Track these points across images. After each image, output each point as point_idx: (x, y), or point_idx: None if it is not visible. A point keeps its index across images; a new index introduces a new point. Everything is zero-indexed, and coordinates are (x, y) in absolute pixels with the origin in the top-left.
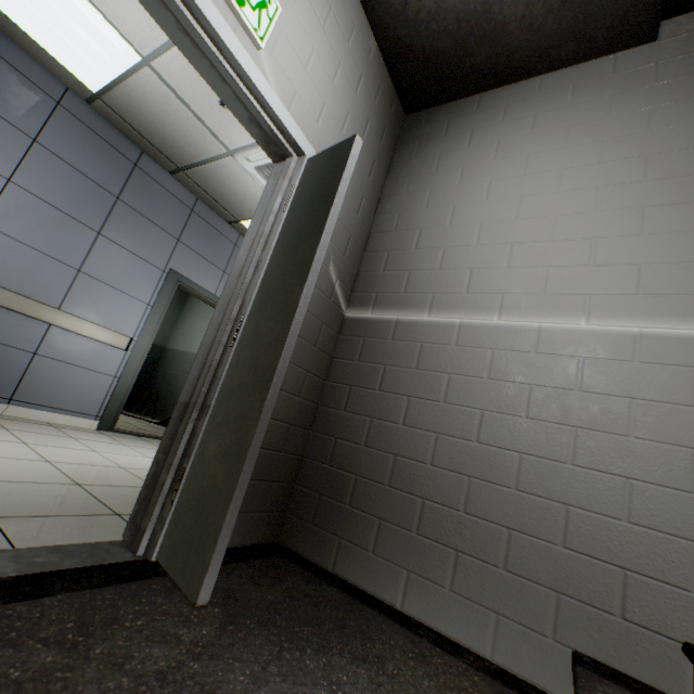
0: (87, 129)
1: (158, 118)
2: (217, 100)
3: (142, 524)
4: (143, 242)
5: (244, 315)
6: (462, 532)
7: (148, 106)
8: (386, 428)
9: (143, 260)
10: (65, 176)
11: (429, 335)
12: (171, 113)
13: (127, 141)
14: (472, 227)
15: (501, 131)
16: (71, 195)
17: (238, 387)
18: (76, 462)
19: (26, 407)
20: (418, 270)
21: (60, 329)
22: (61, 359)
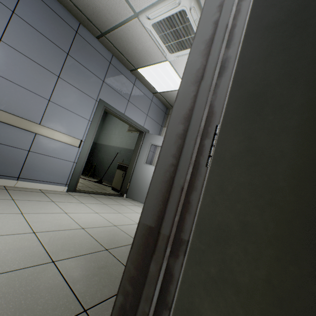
0: (45, 5)
1: None
2: None
3: None
4: (84, 82)
5: (218, 125)
6: None
7: None
8: None
9: (84, 94)
10: (35, 38)
11: None
12: None
13: (70, 15)
14: None
15: None
16: (39, 51)
17: (237, 230)
18: (53, 229)
19: (27, 181)
20: None
21: (41, 136)
22: (43, 153)
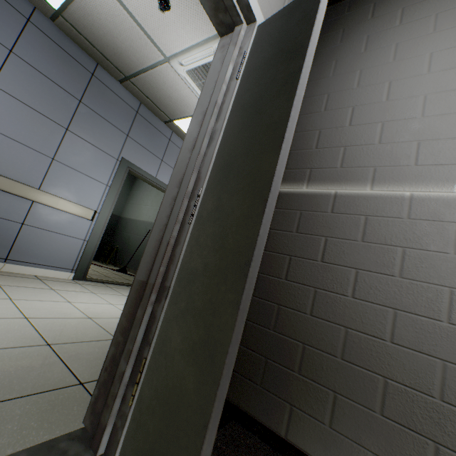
0: (53, 43)
1: (108, 30)
2: (156, 6)
3: (102, 418)
4: (101, 137)
5: (201, 188)
6: (441, 423)
7: (99, 19)
8: (333, 300)
9: (102, 151)
10: (37, 82)
11: (374, 208)
12: (118, 24)
13: (85, 54)
14: (414, 99)
15: (439, 4)
16: (43, 98)
17: (201, 270)
18: (51, 316)
19: (18, 264)
20: (354, 145)
21: (40, 204)
22: (43, 228)
